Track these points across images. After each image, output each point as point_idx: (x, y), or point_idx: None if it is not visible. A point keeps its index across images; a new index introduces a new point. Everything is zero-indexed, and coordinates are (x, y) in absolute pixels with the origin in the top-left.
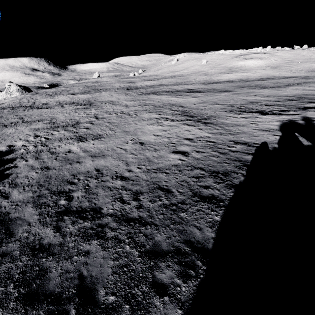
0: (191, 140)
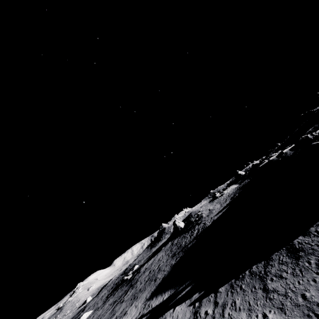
0: None
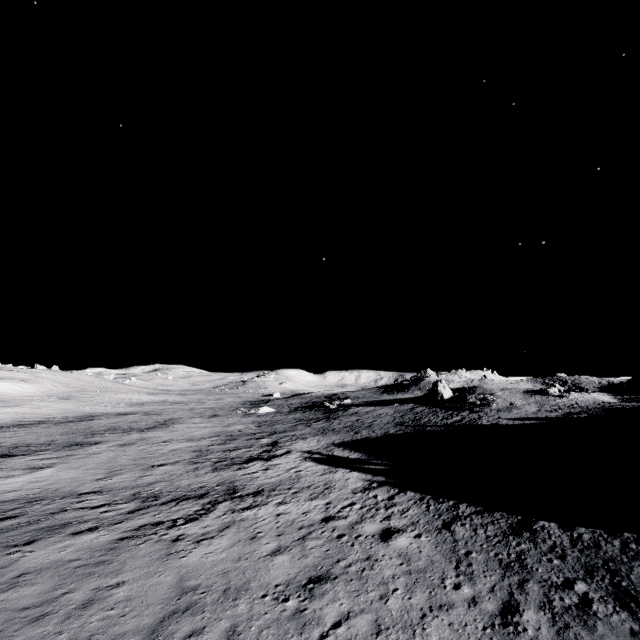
0: (333, 517)
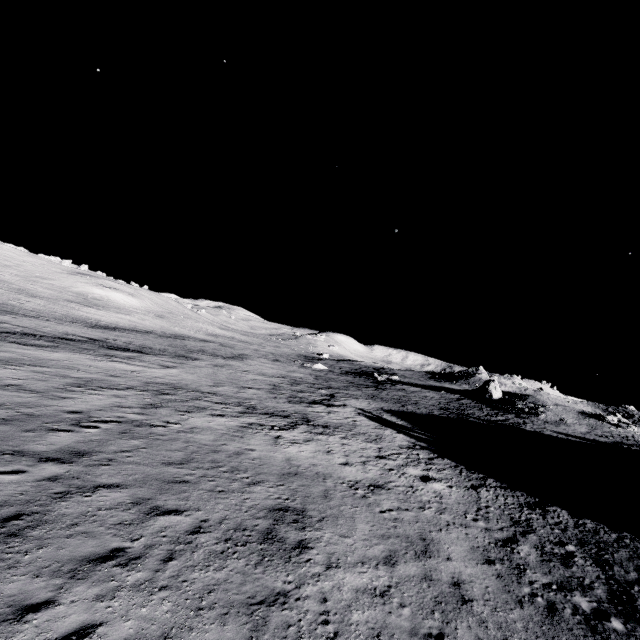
0: (385, 457)
